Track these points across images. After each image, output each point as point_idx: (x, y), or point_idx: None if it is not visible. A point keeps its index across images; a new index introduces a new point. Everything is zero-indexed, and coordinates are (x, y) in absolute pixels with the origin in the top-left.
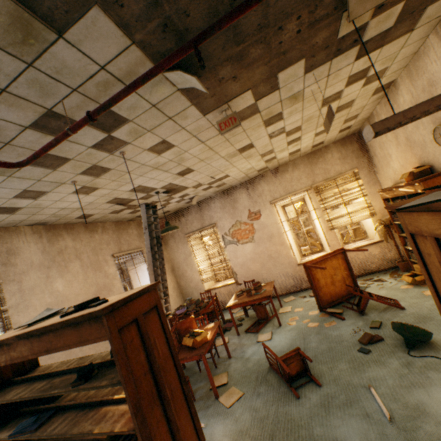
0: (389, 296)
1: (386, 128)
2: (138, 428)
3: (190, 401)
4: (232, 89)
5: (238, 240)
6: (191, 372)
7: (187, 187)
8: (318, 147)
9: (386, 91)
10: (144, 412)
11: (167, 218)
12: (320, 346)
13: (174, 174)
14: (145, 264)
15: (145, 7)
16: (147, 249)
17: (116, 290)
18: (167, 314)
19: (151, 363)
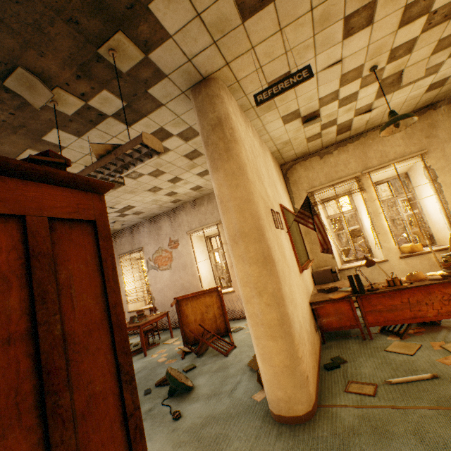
0: (239, 341)
1: None
2: None
3: None
4: (7, 149)
5: (159, 266)
6: None
7: None
8: None
9: None
10: None
11: None
12: None
13: None
14: None
15: None
16: None
17: None
18: None
19: None
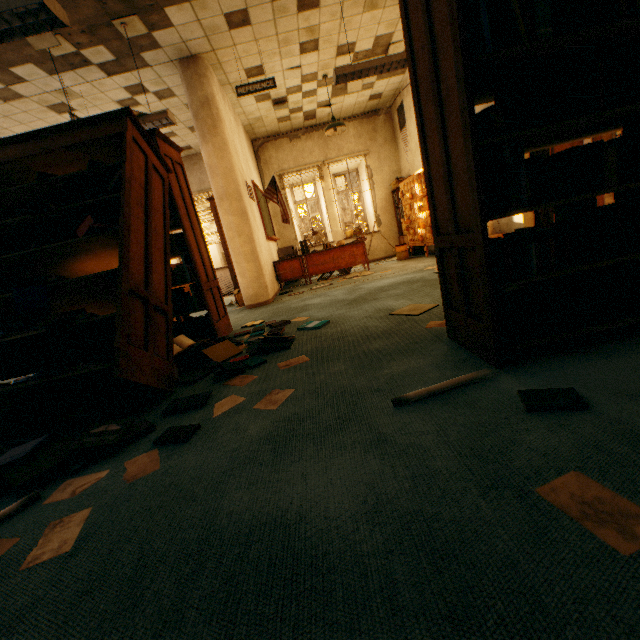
0: None
1: None
2: None
3: None
4: None
5: None
6: None
7: None
8: (193, 152)
9: None
10: None
11: None
12: None
13: None
14: None
15: None
16: None
17: None
18: None
19: None
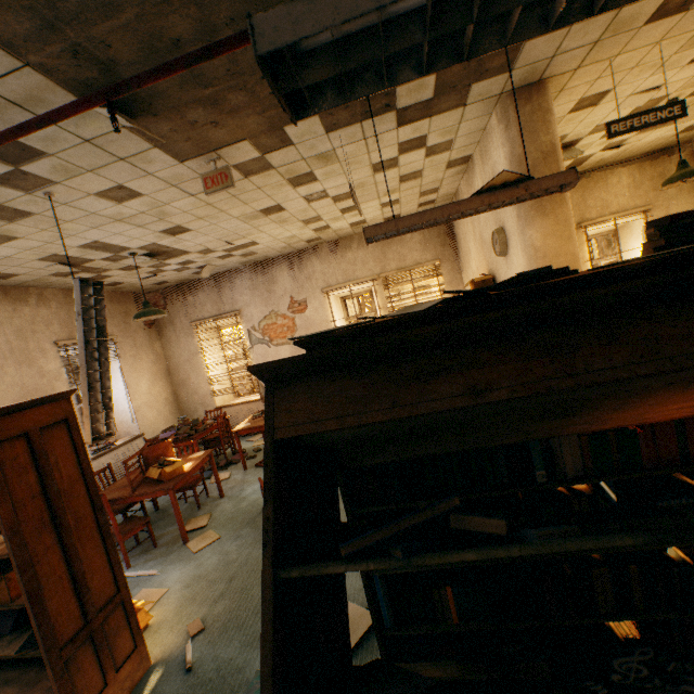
0: None
1: (384, 234)
2: (13, 551)
3: (107, 532)
4: (217, 136)
5: (271, 340)
6: (164, 514)
7: (188, 251)
8: None
9: (465, 166)
10: (26, 537)
11: (165, 292)
12: None
13: (157, 232)
14: (117, 361)
15: (36, 28)
16: (80, 344)
17: None
18: (110, 434)
19: (45, 485)
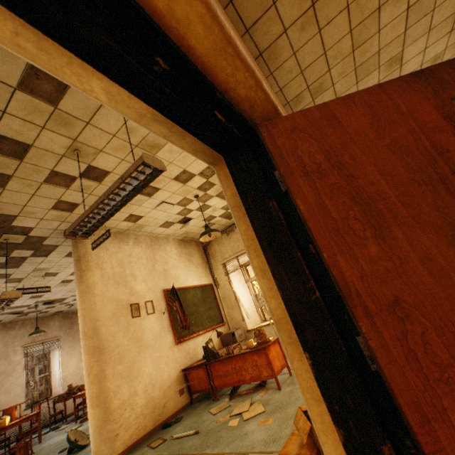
0: None
1: None
2: None
3: None
4: None
5: None
6: None
7: (66, 297)
8: None
9: None
10: None
11: None
12: (65, 442)
13: (29, 299)
14: (59, 350)
15: None
16: None
17: (16, 374)
18: None
19: None
